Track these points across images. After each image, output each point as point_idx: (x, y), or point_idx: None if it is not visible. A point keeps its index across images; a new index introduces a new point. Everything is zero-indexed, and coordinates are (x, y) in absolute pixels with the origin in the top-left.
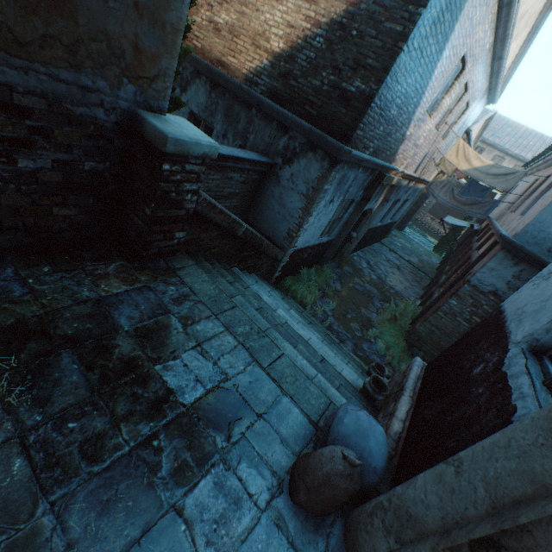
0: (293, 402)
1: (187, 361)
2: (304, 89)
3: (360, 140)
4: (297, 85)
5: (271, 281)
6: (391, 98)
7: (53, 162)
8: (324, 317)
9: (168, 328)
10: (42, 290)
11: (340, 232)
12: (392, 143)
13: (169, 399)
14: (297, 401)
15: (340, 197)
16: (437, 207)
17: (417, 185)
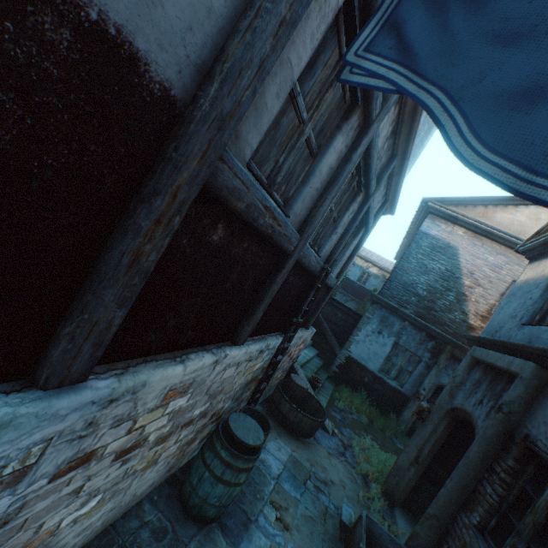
0: None
1: None
2: None
3: (391, 297)
4: None
5: (329, 371)
6: (410, 282)
7: None
8: (344, 409)
9: None
10: None
11: (415, 391)
12: (446, 320)
13: None
14: None
15: (390, 336)
16: None
17: None
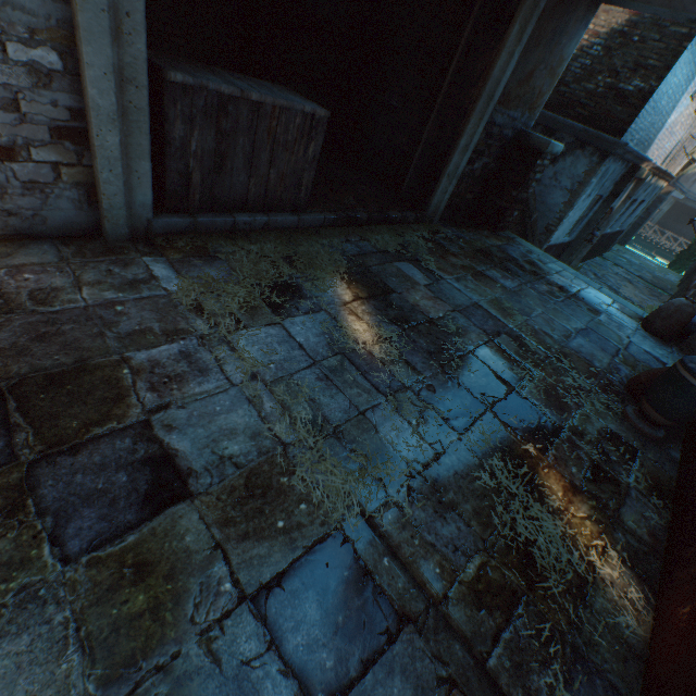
0: (623, 306)
1: (557, 278)
2: (575, 93)
3: (630, 133)
4: (567, 91)
5: None
6: (665, 91)
7: (482, 164)
8: None
9: (536, 263)
10: (473, 239)
11: (580, 233)
12: (651, 133)
13: (563, 289)
14: (624, 306)
15: (595, 191)
16: (669, 217)
17: (658, 183)
